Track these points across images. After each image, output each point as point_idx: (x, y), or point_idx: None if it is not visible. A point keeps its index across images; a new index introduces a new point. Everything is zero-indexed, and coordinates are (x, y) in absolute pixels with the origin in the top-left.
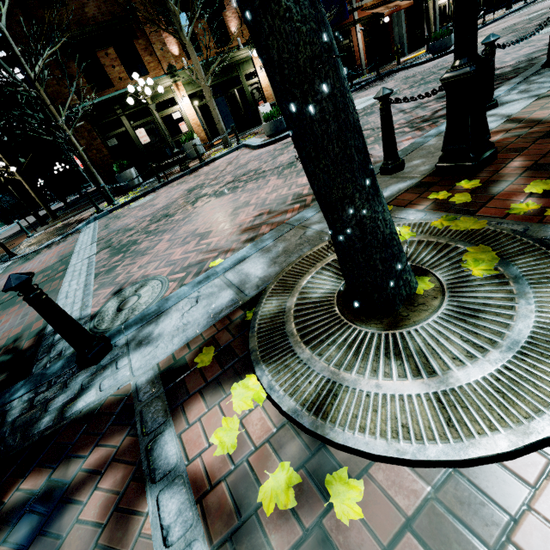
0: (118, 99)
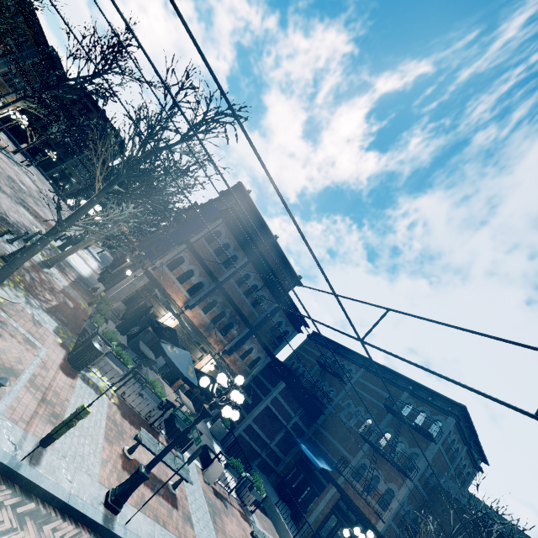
0: None
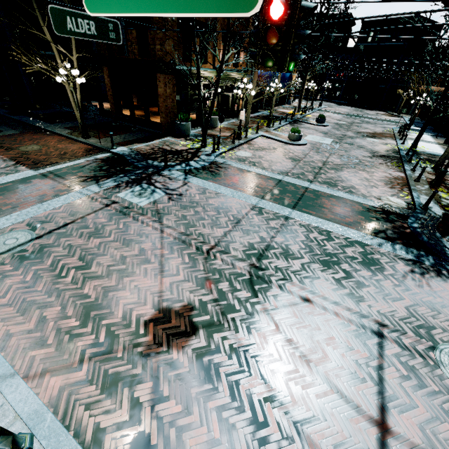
0: (193, 72)
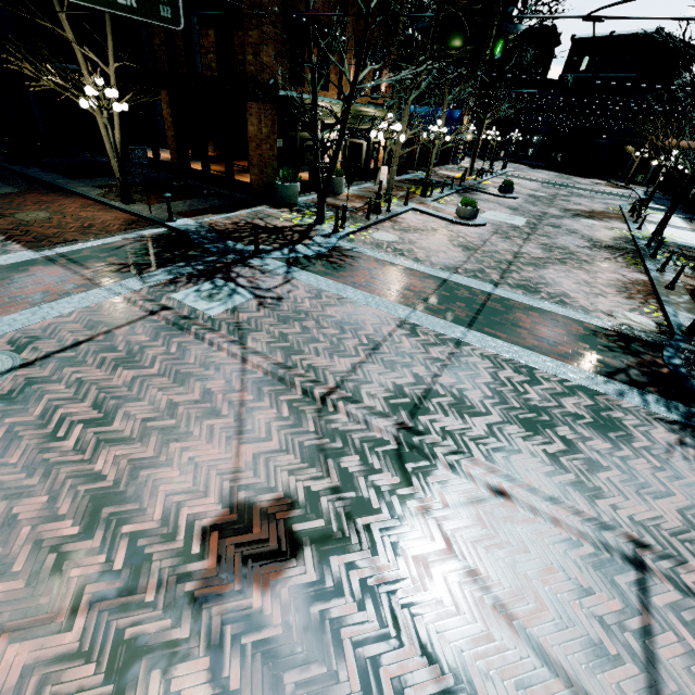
0: (306, 102)
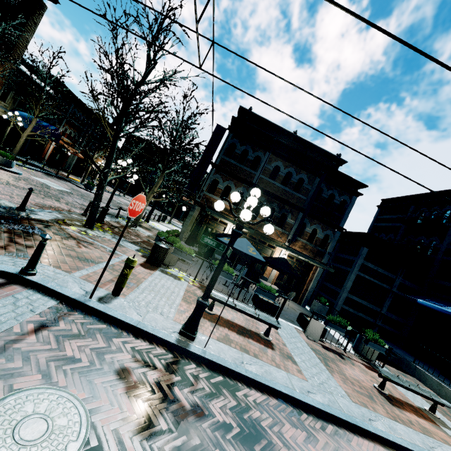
0: None
